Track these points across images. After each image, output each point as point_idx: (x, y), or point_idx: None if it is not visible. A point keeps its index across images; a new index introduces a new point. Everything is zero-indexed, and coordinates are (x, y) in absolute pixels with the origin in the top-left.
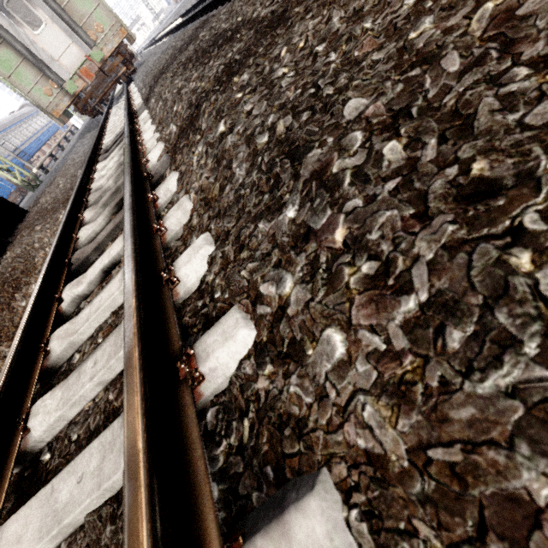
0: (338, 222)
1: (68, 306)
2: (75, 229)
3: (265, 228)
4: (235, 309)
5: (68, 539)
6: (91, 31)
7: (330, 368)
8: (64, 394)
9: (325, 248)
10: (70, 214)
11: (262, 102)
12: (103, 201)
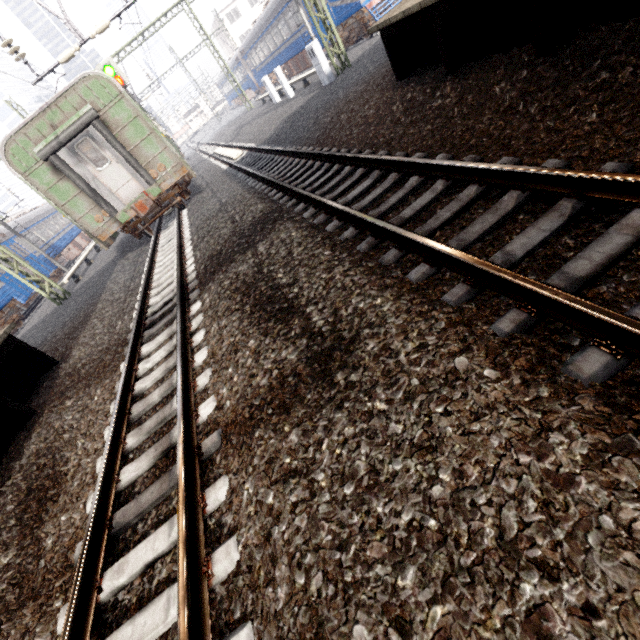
0: None
1: (106, 596)
2: (117, 462)
3: None
4: None
5: None
6: (153, 170)
7: None
8: None
9: None
10: (113, 436)
11: (303, 507)
12: (148, 429)
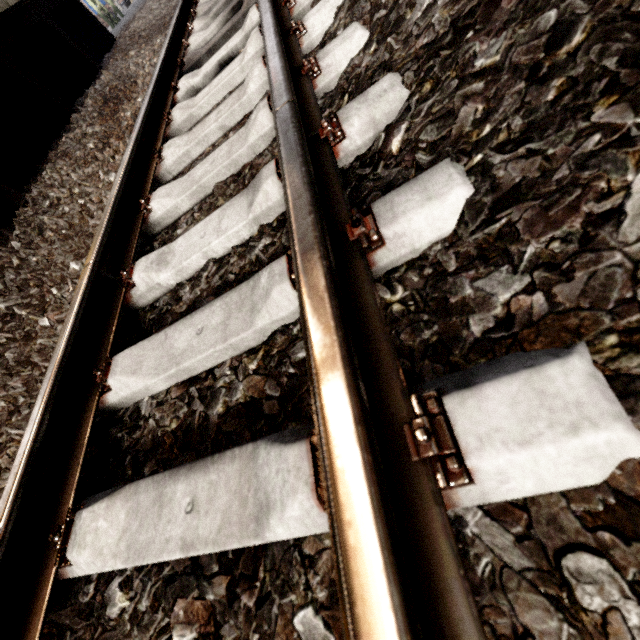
0: None
1: (182, 98)
2: (184, 38)
3: None
4: (356, 23)
5: (199, 204)
6: None
7: (420, 15)
8: (190, 138)
9: None
10: (178, 21)
11: None
12: (215, 10)
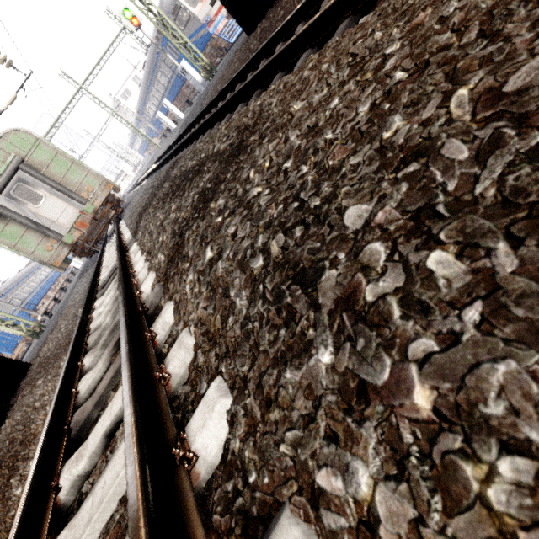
0: (410, 376)
1: (67, 495)
2: (75, 381)
3: (295, 377)
4: (288, 517)
5: None
6: (83, 192)
7: None
8: None
9: (405, 419)
10: (69, 364)
11: (244, 222)
12: (102, 342)
